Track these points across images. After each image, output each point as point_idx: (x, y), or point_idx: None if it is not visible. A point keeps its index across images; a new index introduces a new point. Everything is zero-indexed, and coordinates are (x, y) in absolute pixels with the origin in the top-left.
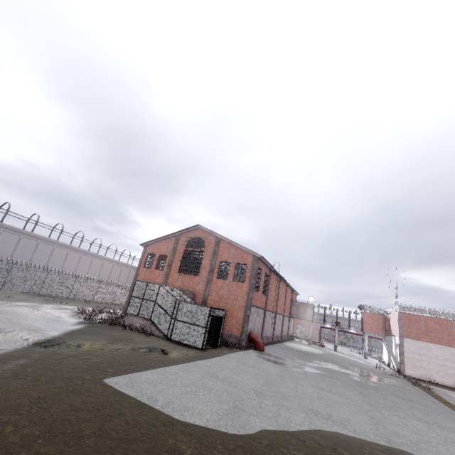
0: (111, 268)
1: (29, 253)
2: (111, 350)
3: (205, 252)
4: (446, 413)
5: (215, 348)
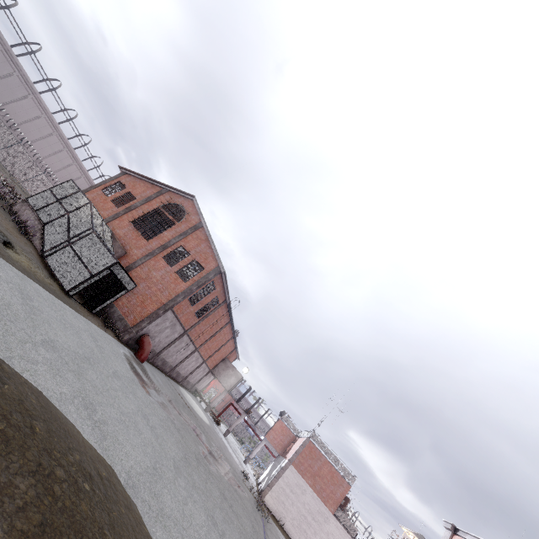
0: (76, 177)
1: None
2: None
3: (176, 225)
4: None
5: (87, 310)
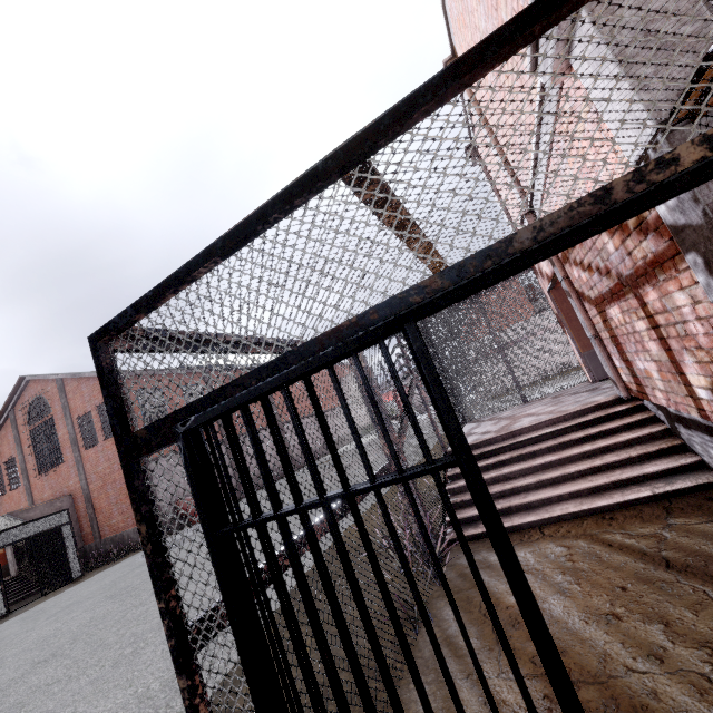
0: None
1: None
2: None
3: (54, 416)
4: None
5: (64, 587)
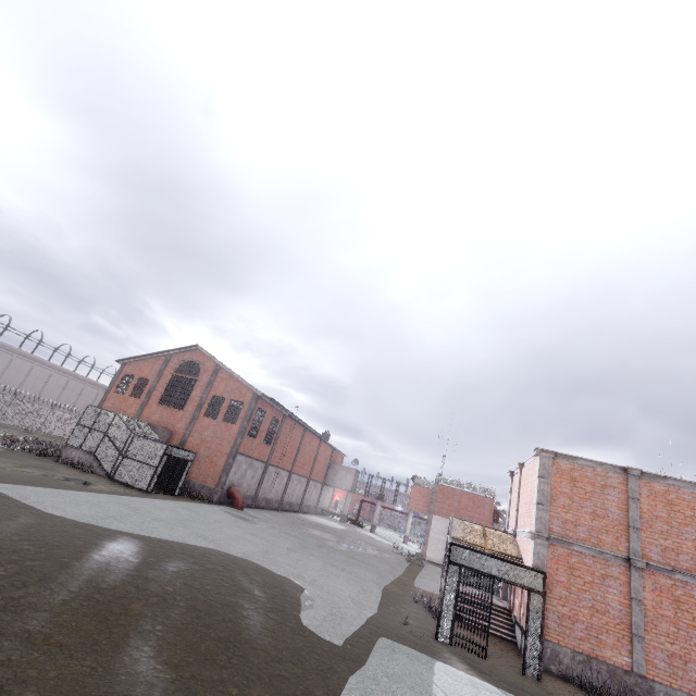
0: (81, 390)
1: None
2: (15, 471)
3: (198, 381)
4: (382, 571)
5: (170, 496)
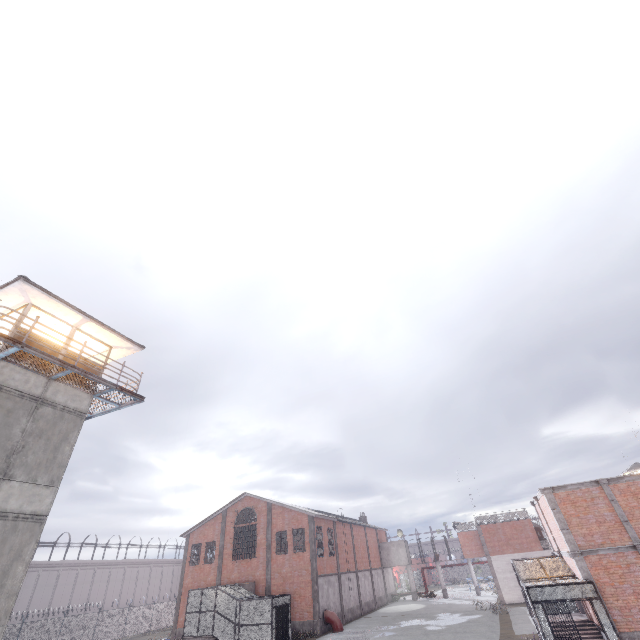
0: (136, 575)
1: (27, 594)
2: None
3: (257, 524)
4: (485, 633)
5: None
